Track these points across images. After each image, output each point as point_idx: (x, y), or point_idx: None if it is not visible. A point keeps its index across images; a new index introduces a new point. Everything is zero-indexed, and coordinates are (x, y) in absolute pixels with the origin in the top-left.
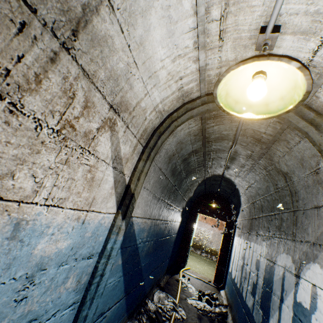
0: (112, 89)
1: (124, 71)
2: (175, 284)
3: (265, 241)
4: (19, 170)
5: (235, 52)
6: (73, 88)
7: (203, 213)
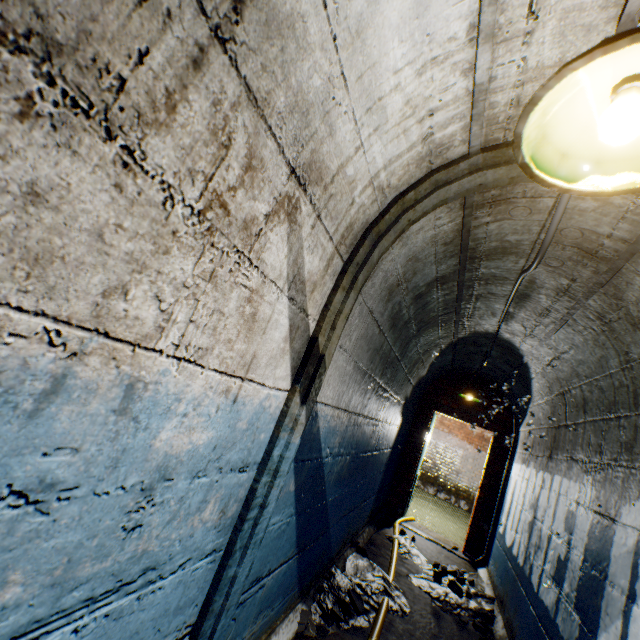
0: (296, 134)
1: (321, 96)
2: (386, 546)
3: (590, 474)
4: (135, 283)
5: (563, 45)
6: (229, 125)
7: (445, 412)
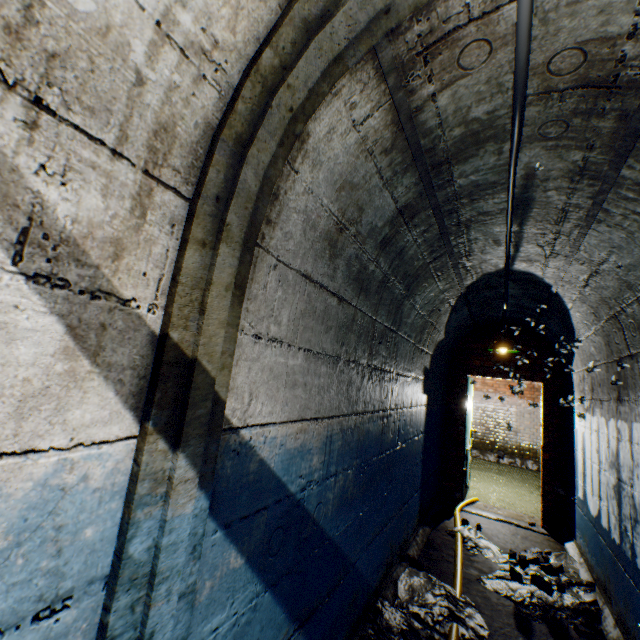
0: None
1: None
2: (447, 545)
3: None
4: None
5: None
6: None
7: (480, 374)
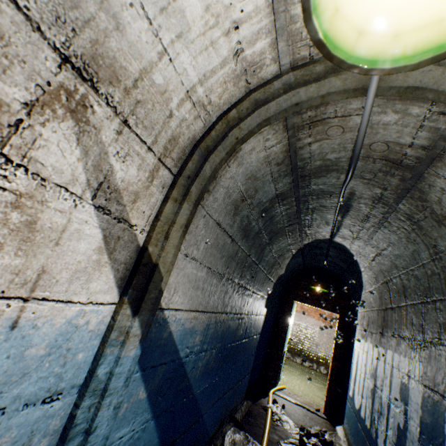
0: (58, 11)
1: None
2: (261, 416)
3: (416, 350)
4: None
5: None
6: None
7: (301, 301)
